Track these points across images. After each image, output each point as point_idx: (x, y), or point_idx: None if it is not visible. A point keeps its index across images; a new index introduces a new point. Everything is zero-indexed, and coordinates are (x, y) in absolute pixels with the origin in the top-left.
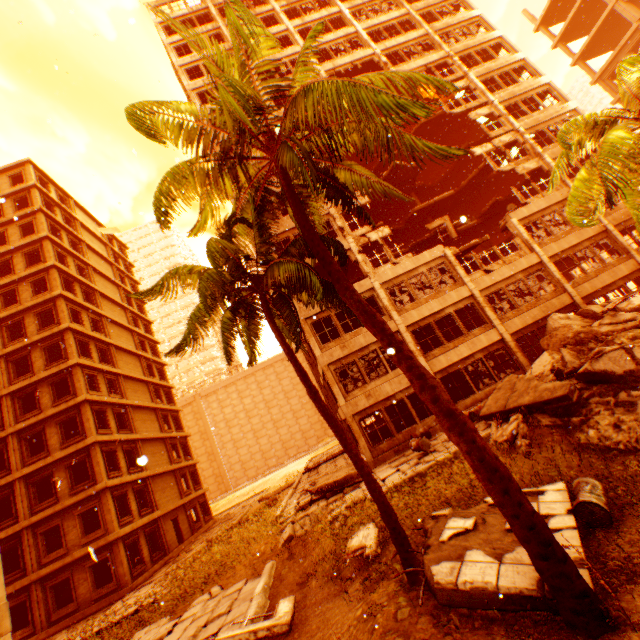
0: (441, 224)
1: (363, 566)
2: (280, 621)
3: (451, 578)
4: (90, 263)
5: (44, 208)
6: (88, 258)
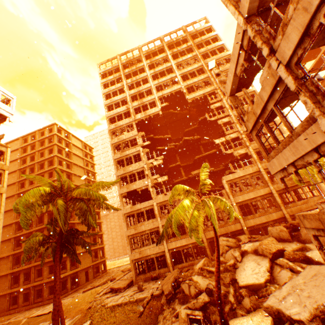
0: (198, 172)
1: None
2: None
3: None
4: (72, 161)
5: (57, 143)
6: (72, 159)
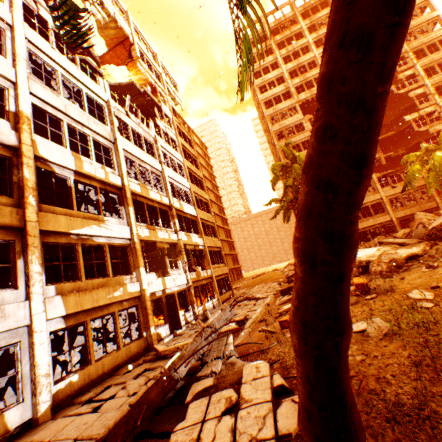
0: (377, 157)
1: None
2: None
3: None
4: (200, 162)
5: None
6: (199, 159)
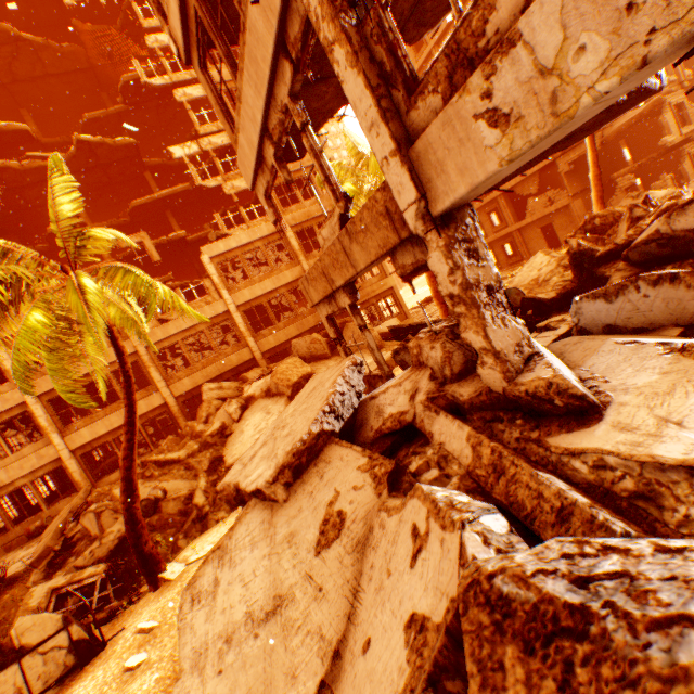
0: (139, 242)
1: None
2: None
3: None
4: None
5: None
6: None
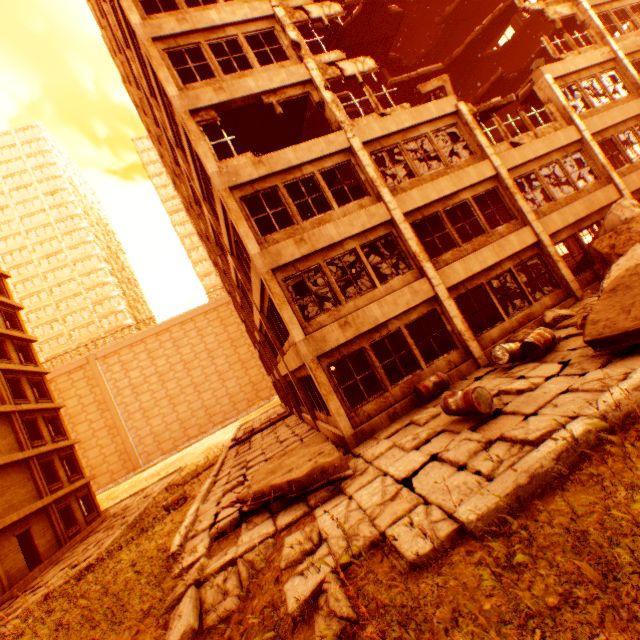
0: (438, 88)
1: None
2: None
3: None
4: None
5: None
6: None
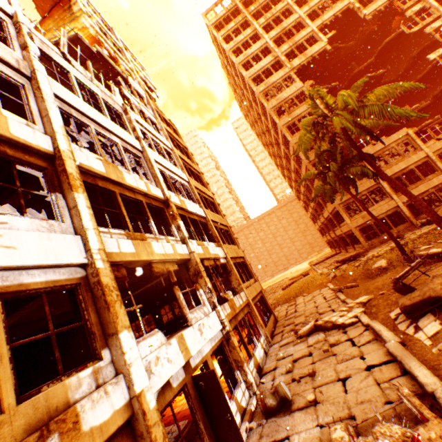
0: None
1: (381, 272)
2: (354, 284)
3: (425, 252)
4: None
5: None
6: None
